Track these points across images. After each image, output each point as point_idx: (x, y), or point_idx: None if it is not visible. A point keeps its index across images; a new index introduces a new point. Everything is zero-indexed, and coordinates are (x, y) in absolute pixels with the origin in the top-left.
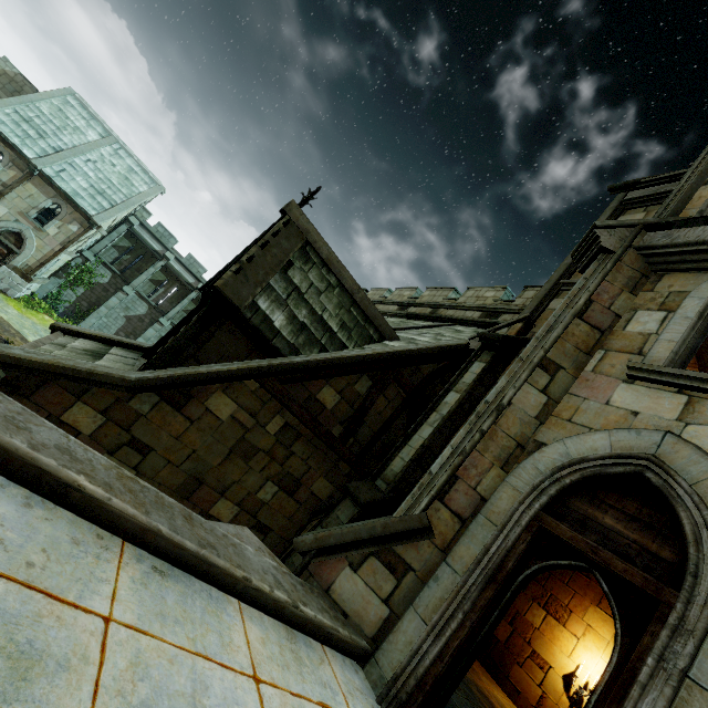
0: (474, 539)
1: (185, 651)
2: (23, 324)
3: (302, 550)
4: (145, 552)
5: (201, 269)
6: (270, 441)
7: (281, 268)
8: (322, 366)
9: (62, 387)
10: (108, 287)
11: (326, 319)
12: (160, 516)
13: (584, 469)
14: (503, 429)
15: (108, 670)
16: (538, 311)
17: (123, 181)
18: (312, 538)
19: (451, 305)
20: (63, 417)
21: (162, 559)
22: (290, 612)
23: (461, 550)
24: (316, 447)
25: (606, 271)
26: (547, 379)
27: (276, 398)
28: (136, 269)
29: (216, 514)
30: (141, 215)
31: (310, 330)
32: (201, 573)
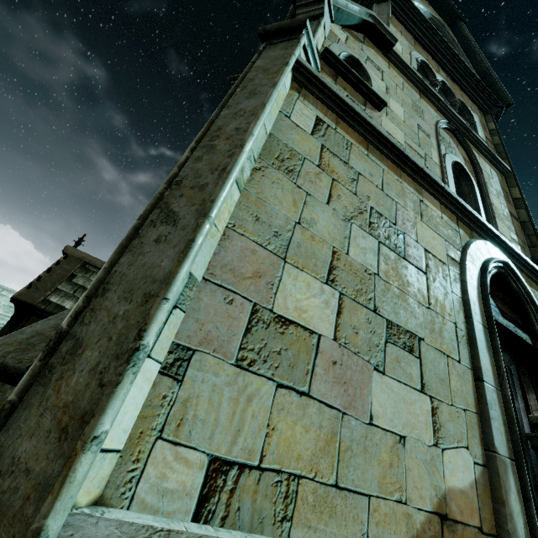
0: None
1: None
2: None
3: None
4: None
5: None
6: None
7: (67, 279)
8: None
9: None
10: None
11: None
12: None
13: None
14: None
15: None
16: None
17: (8, 310)
18: None
19: None
20: None
21: None
22: None
23: None
24: None
25: None
26: None
27: None
28: None
29: None
30: None
31: None
32: None
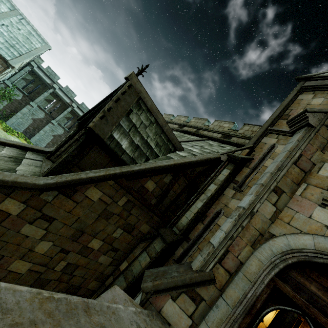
0: (237, 286)
1: None
2: None
3: (146, 291)
4: None
5: (73, 94)
6: (119, 209)
7: (126, 113)
8: (148, 171)
9: None
10: (21, 101)
11: (149, 141)
12: (71, 325)
13: (299, 256)
14: (253, 225)
15: None
16: (256, 143)
17: (25, 40)
18: (151, 285)
19: (206, 129)
20: None
21: None
22: None
23: (231, 292)
24: (143, 210)
25: (311, 138)
26: (276, 198)
27: (123, 189)
28: (37, 92)
29: (91, 246)
30: (37, 61)
31: (141, 148)
32: None
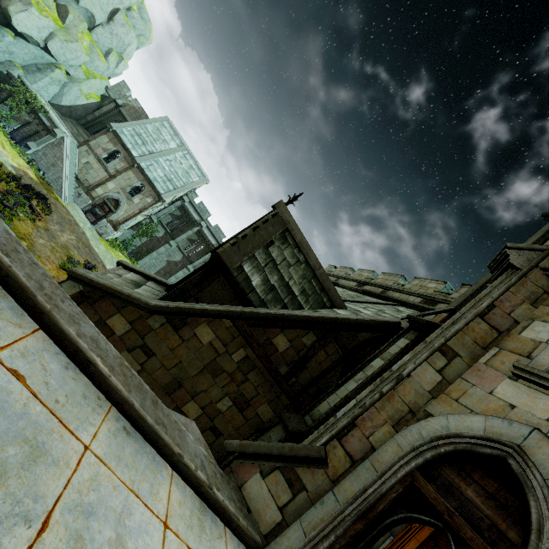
0: (358, 478)
1: (125, 485)
2: (106, 257)
3: (229, 450)
4: (122, 416)
5: (222, 235)
6: (233, 367)
7: (265, 245)
8: (279, 319)
9: (111, 302)
10: (161, 239)
11: (291, 285)
12: (137, 395)
13: (458, 443)
14: (400, 395)
15: (77, 476)
16: (463, 306)
17: (184, 174)
18: (238, 443)
19: (398, 289)
20: (107, 321)
21: (131, 424)
22: (205, 490)
23: (346, 484)
24: (266, 379)
25: (510, 284)
26: (444, 362)
27: (242, 336)
28: (180, 230)
29: (186, 411)
30: (191, 195)
31: (277, 291)
32: (152, 441)
